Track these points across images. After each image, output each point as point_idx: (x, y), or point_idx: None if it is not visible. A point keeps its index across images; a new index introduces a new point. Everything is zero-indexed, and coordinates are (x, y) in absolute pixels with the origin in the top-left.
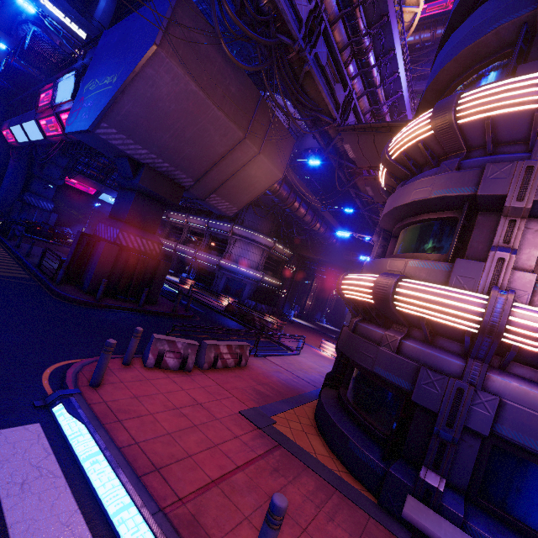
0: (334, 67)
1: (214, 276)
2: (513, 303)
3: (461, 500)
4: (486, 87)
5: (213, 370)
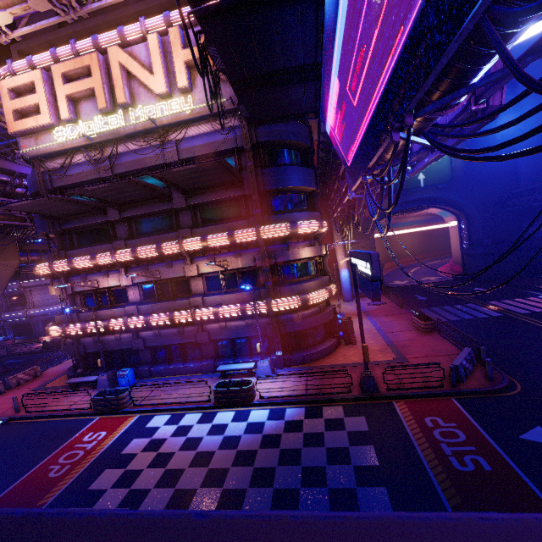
0: (5, 201)
1: (31, 324)
2: (67, 326)
3: (92, 370)
4: (39, 266)
5: (20, 386)
